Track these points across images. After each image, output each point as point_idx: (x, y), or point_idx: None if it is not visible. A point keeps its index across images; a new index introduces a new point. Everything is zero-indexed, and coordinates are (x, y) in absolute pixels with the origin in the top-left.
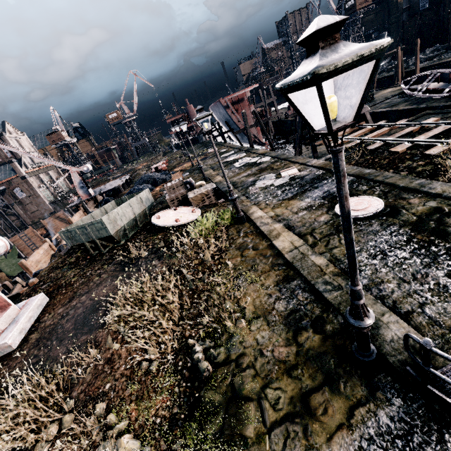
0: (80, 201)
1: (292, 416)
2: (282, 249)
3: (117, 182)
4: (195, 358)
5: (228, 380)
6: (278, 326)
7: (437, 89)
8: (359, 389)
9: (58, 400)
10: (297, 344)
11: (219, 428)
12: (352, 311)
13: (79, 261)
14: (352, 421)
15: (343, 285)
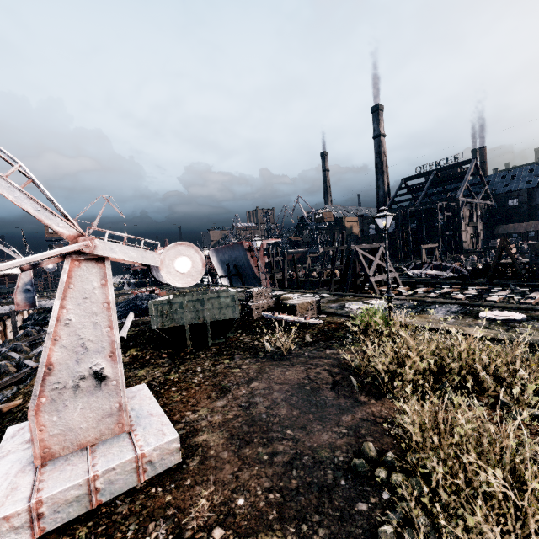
0: (12, 311)
1: None
2: (487, 335)
3: None
4: None
5: None
6: None
7: (434, 274)
8: None
9: None
10: None
11: None
12: None
13: (145, 359)
14: None
15: None
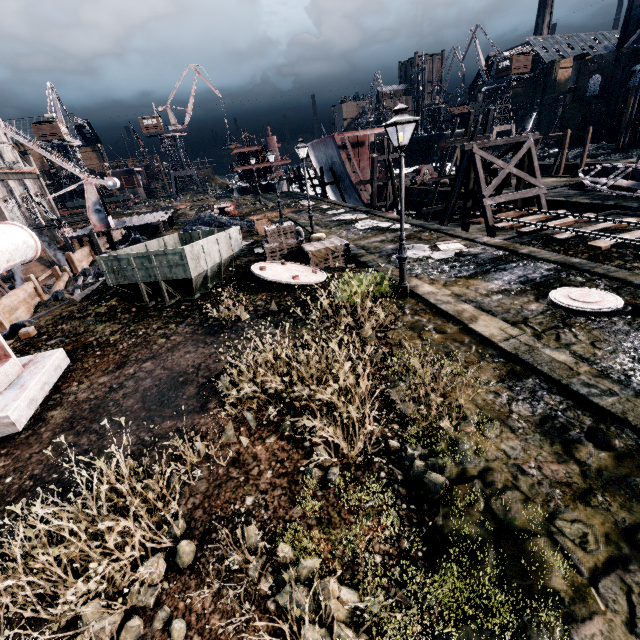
0: (90, 232)
1: (622, 562)
2: (491, 336)
3: (153, 216)
4: (419, 466)
5: (483, 503)
6: (532, 435)
7: (626, 188)
8: None
9: (170, 514)
10: (578, 462)
11: (498, 575)
12: None
13: (116, 312)
14: None
15: (616, 389)
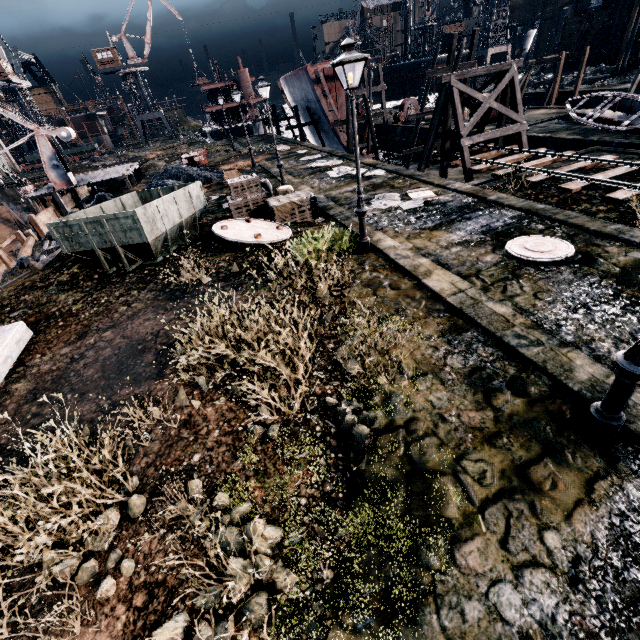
0: (51, 191)
1: (510, 492)
2: (441, 291)
3: (118, 170)
4: (348, 420)
5: (402, 450)
6: (459, 386)
7: (612, 120)
8: (593, 460)
9: (119, 474)
10: (494, 409)
11: (404, 509)
12: (636, 354)
13: (78, 280)
14: (594, 496)
15: (544, 340)
